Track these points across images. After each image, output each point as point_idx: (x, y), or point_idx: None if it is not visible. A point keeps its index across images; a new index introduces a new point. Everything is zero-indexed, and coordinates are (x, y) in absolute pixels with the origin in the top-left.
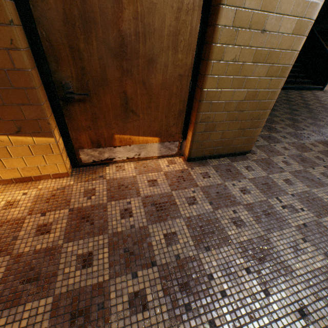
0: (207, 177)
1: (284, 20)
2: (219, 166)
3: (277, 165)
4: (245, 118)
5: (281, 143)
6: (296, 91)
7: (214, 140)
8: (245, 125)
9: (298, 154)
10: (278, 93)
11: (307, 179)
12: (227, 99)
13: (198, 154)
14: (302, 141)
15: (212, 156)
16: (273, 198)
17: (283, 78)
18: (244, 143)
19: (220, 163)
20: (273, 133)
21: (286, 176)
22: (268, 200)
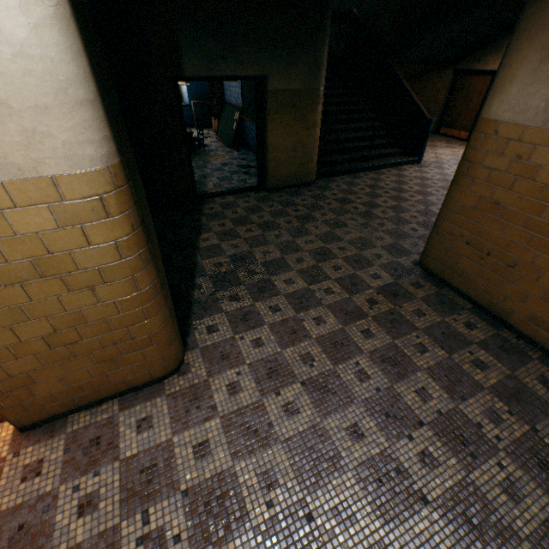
0: (35, 474)
1: (15, 216)
2: (83, 432)
3: (211, 400)
4: (97, 347)
5: (259, 329)
6: (373, 174)
7: (53, 391)
8: (110, 354)
9: (275, 353)
10: (143, 296)
11: (248, 430)
12: (10, 342)
13: (36, 416)
14: (303, 314)
15: (79, 407)
16: (137, 514)
17: (128, 278)
18: (139, 371)
19: (93, 420)
20: (262, 300)
21: (209, 431)
22: (121, 525)
